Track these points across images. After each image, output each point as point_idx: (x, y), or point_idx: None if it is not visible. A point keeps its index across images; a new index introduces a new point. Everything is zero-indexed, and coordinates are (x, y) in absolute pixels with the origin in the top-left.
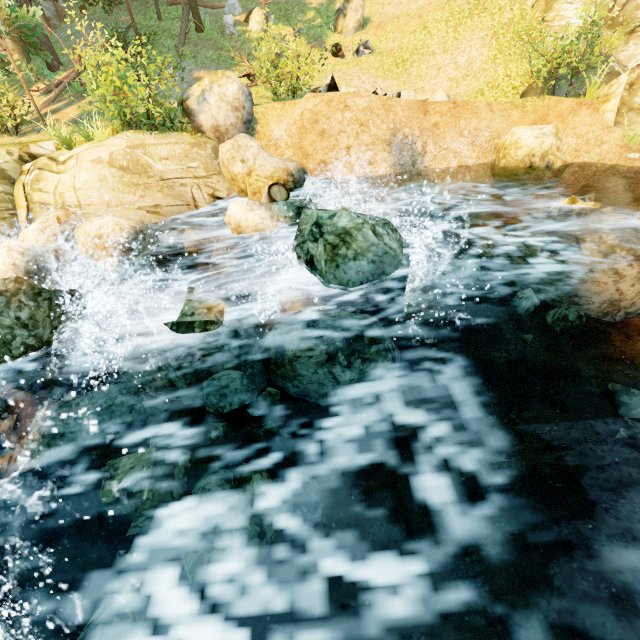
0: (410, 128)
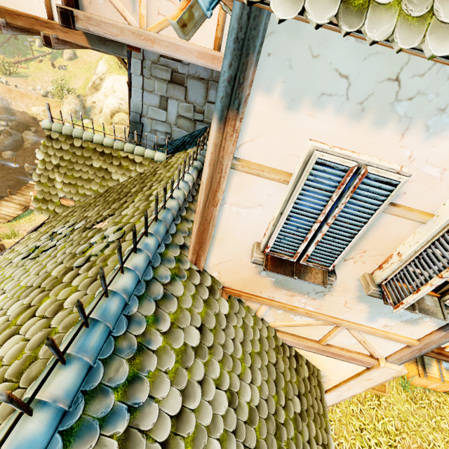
0: (5, 95)
